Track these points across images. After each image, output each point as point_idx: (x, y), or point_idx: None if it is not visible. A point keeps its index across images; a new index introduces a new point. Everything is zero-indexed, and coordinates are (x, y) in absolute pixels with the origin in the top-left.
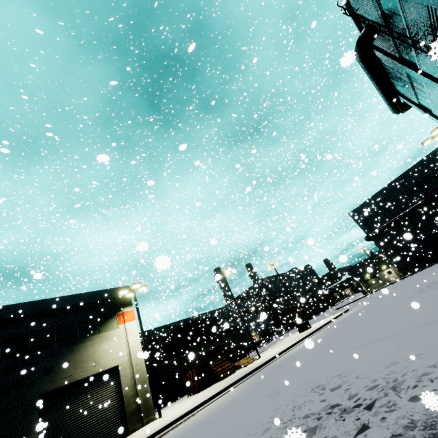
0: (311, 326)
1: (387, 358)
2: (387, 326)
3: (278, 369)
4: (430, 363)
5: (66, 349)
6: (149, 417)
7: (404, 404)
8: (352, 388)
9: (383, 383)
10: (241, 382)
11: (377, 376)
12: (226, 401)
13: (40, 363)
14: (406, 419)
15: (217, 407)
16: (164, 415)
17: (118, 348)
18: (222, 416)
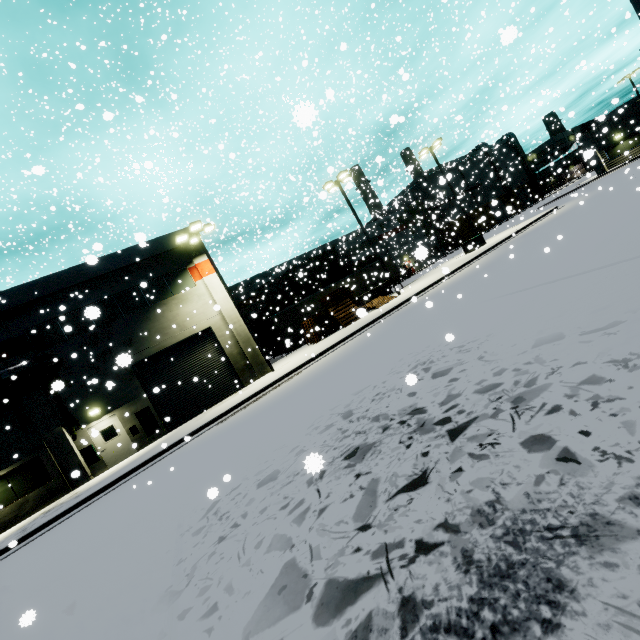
0: (485, 243)
1: (550, 325)
2: (596, 245)
3: (407, 317)
4: (621, 353)
5: (138, 318)
6: (263, 371)
7: (511, 449)
8: (460, 380)
9: (509, 384)
10: (362, 332)
11: (510, 364)
12: (332, 360)
13: (115, 336)
14: (489, 491)
15: (320, 368)
16: (277, 369)
17: (204, 308)
18: (314, 384)
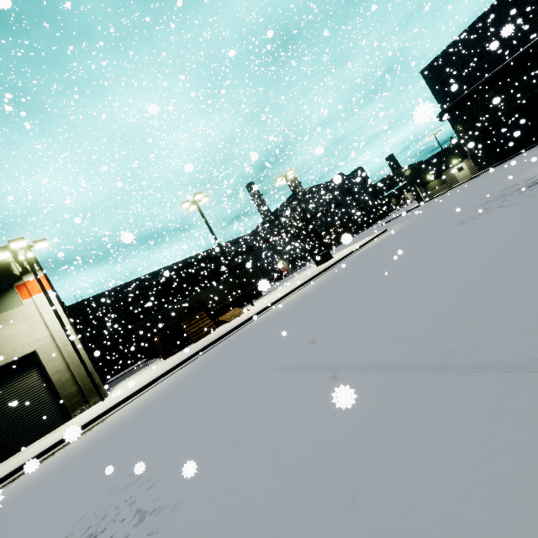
0: (332, 257)
1: None
2: (375, 306)
3: (224, 353)
4: None
5: None
6: (98, 397)
7: None
8: None
9: None
10: (192, 360)
11: None
12: (132, 411)
13: None
14: None
15: (114, 423)
16: (109, 397)
17: (30, 330)
18: (63, 475)
